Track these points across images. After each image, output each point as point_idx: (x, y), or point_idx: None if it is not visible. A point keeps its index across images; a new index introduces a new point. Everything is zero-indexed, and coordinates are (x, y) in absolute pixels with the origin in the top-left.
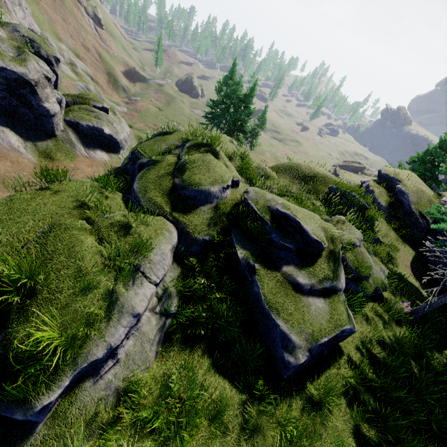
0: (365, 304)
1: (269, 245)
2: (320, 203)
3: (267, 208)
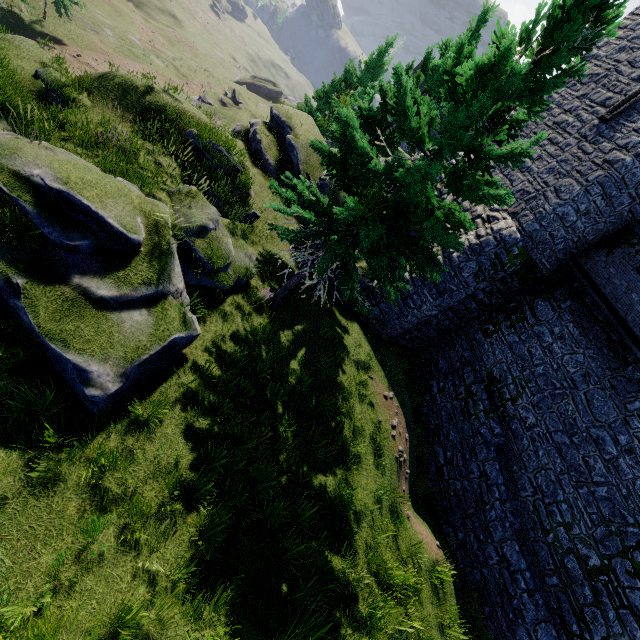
0: (226, 299)
1: (48, 245)
2: (171, 161)
3: (24, 180)
